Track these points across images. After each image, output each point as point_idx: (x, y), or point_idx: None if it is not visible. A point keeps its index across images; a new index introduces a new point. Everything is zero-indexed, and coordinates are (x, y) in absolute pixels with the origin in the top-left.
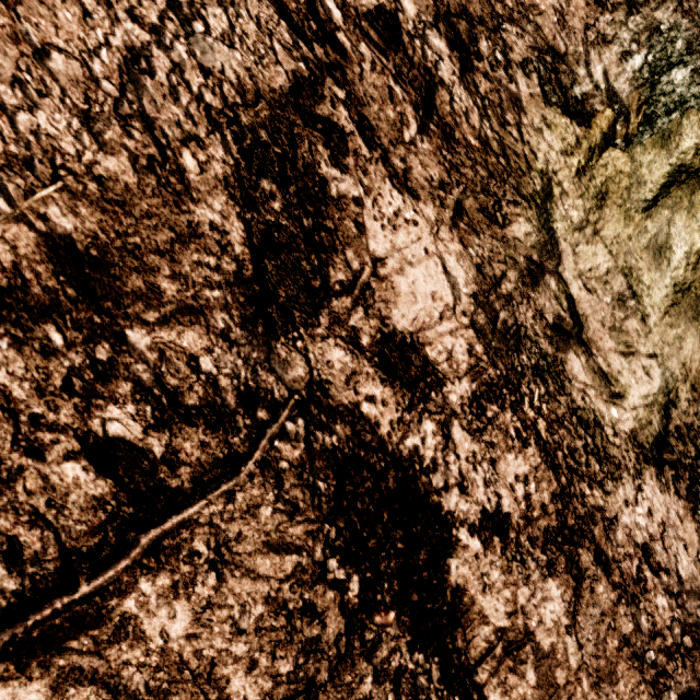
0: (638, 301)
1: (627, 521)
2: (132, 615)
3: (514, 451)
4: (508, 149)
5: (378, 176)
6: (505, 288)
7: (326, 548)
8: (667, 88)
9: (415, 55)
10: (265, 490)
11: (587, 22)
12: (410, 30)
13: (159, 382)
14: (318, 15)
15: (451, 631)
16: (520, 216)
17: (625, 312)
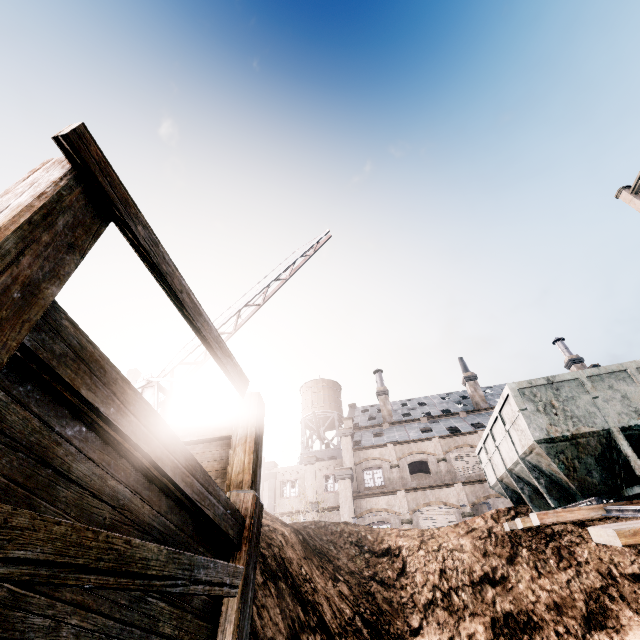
0: None
1: None
2: None
3: None
4: None
5: (625, 607)
6: None
7: None
8: None
9: None
10: None
11: None
12: None
13: (566, 626)
14: (611, 574)
15: None
16: None
17: None
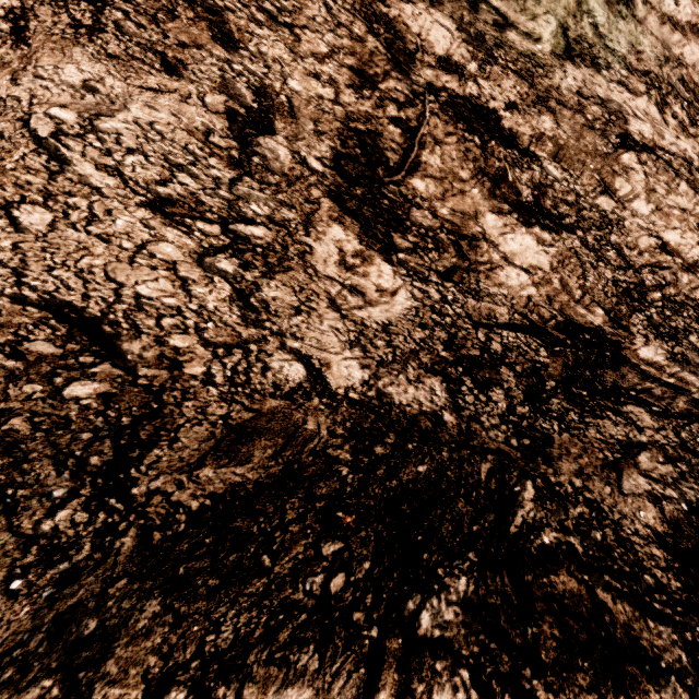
0: None
1: (565, 85)
2: (426, 161)
3: (505, 78)
4: None
5: (399, 3)
6: (466, 20)
7: (462, 131)
8: None
9: None
10: (435, 120)
11: None
12: None
13: (393, 99)
14: None
15: (514, 141)
16: None
17: (523, 0)
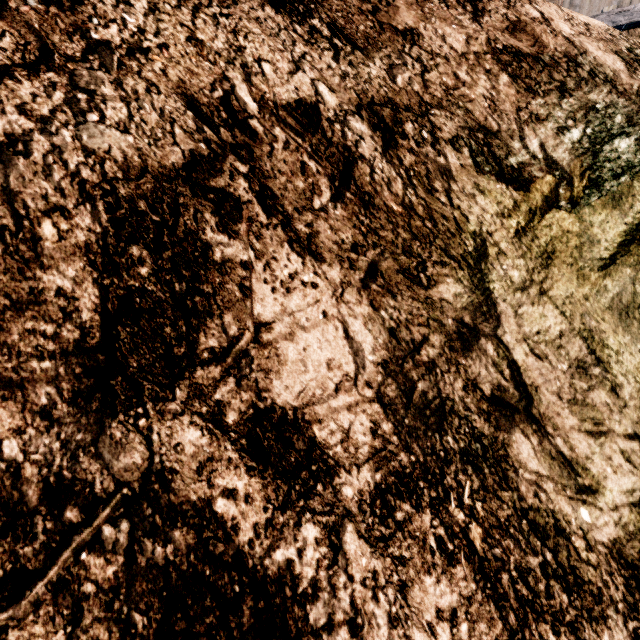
0: (604, 368)
1: None
2: None
3: (435, 570)
4: (435, 212)
5: (275, 240)
6: (427, 354)
7: None
8: (611, 155)
9: (334, 135)
10: (53, 626)
11: (519, 105)
12: (330, 116)
13: None
14: (232, 107)
15: None
16: (448, 276)
17: (588, 381)
